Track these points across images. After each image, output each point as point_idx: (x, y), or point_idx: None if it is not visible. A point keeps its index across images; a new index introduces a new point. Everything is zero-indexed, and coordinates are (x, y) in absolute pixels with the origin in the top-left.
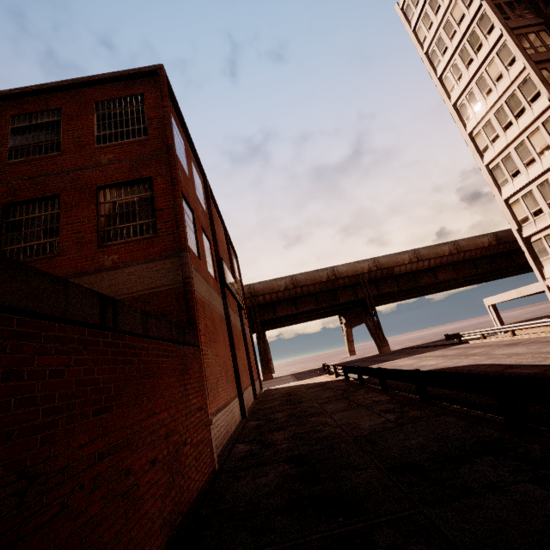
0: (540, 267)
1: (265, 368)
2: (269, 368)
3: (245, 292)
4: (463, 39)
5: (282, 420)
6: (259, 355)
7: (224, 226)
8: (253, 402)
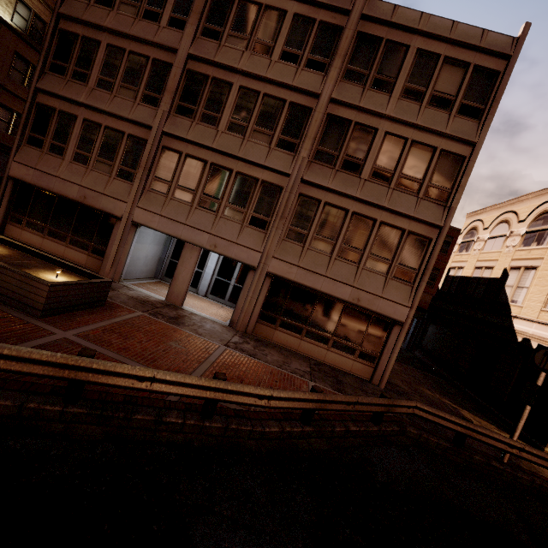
0: None
1: None
2: None
3: None
4: None
5: None
6: None
7: None
8: None
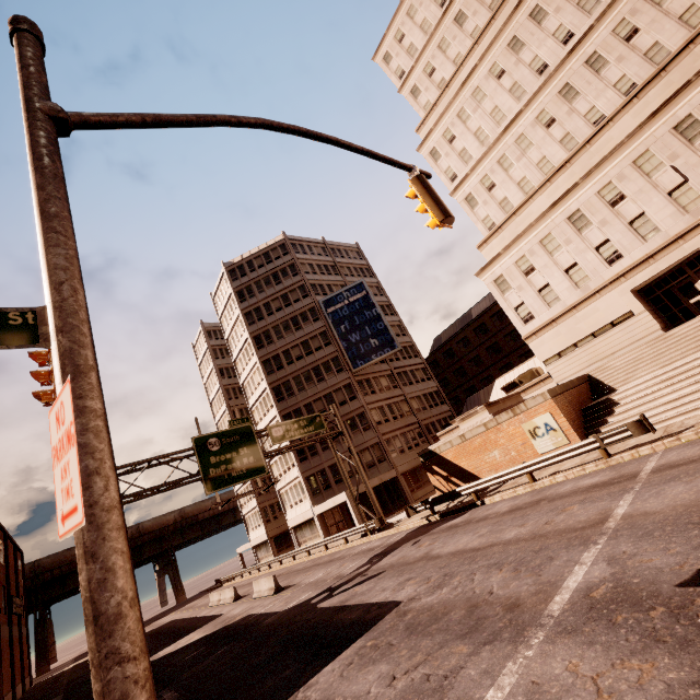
0: (249, 533)
1: (42, 660)
2: (47, 658)
3: (27, 572)
4: (217, 394)
5: (41, 692)
6: (35, 646)
7: (15, 543)
8: (22, 696)
